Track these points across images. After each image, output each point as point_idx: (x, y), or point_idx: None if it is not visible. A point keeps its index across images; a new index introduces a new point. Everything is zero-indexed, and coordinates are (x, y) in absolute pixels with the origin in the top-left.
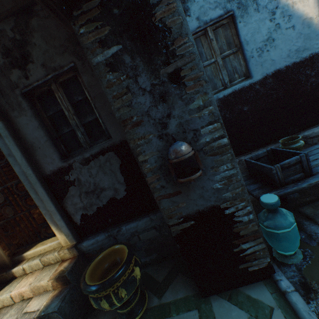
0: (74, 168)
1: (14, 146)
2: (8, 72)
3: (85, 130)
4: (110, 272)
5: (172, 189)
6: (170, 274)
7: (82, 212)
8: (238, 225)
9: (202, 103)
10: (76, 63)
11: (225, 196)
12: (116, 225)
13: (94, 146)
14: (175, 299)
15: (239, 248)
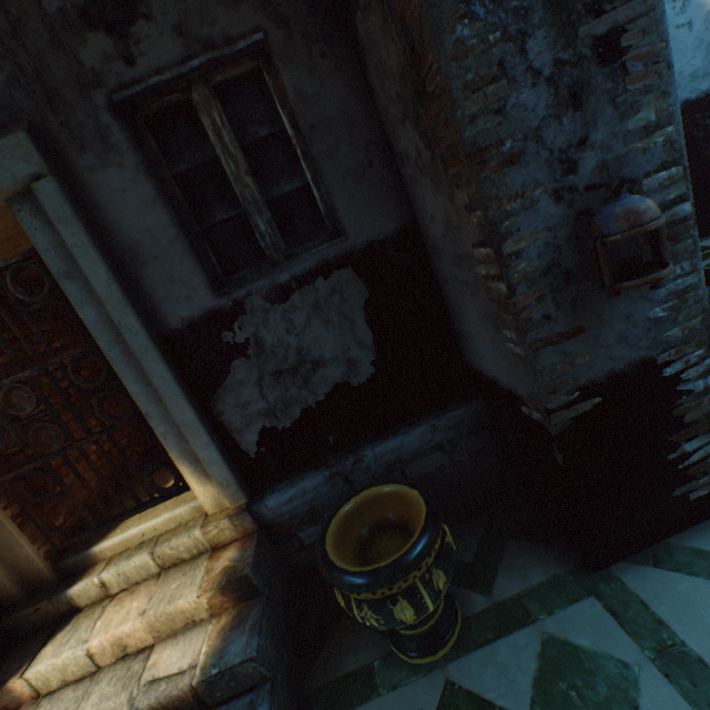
0: (248, 310)
1: (87, 250)
2: (72, 37)
3: (272, 216)
4: (373, 548)
5: (566, 322)
6: (486, 544)
7: (264, 423)
8: (684, 401)
9: (654, 119)
10: (269, 33)
11: (667, 336)
12: (345, 451)
13: (304, 255)
14: (527, 588)
15: (678, 452)
